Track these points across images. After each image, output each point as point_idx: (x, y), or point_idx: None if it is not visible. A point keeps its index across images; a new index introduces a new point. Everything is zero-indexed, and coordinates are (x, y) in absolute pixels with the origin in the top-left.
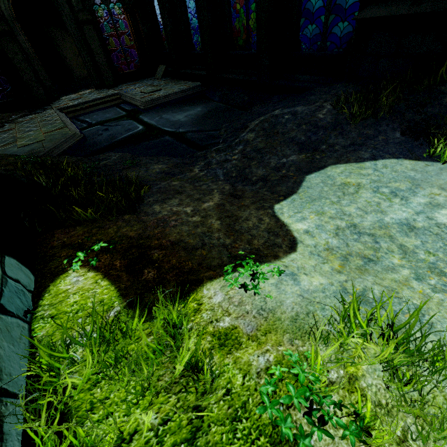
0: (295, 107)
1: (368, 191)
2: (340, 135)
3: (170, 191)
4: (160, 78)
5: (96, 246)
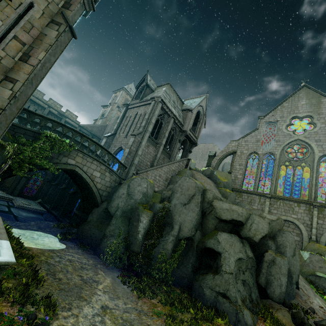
0: (52, 222)
1: (36, 234)
2: (49, 229)
3: None
4: (36, 203)
5: None
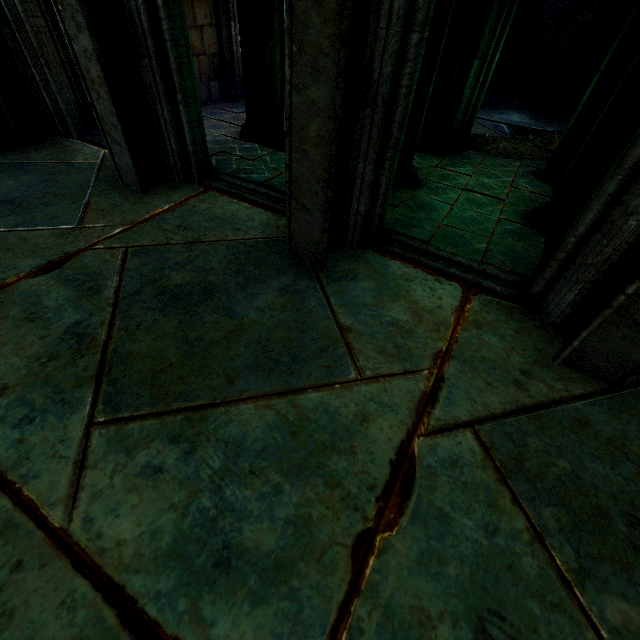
0: None
1: None
2: None
3: None
4: None
5: None
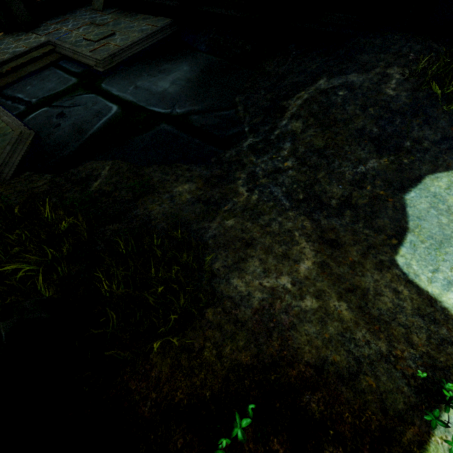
0: (347, 74)
1: None
2: (426, 125)
3: (233, 241)
4: (102, 9)
5: (237, 431)
